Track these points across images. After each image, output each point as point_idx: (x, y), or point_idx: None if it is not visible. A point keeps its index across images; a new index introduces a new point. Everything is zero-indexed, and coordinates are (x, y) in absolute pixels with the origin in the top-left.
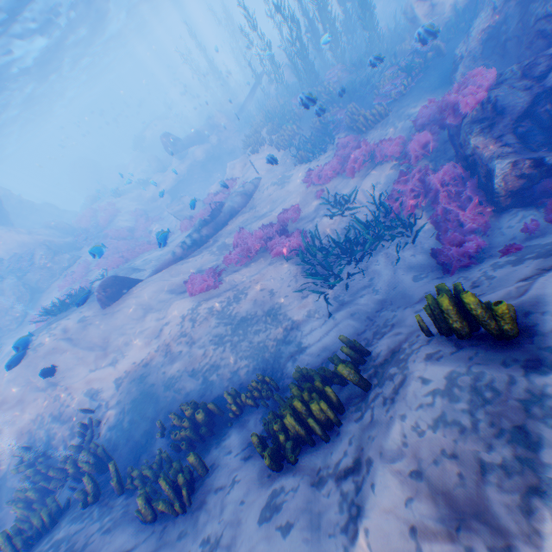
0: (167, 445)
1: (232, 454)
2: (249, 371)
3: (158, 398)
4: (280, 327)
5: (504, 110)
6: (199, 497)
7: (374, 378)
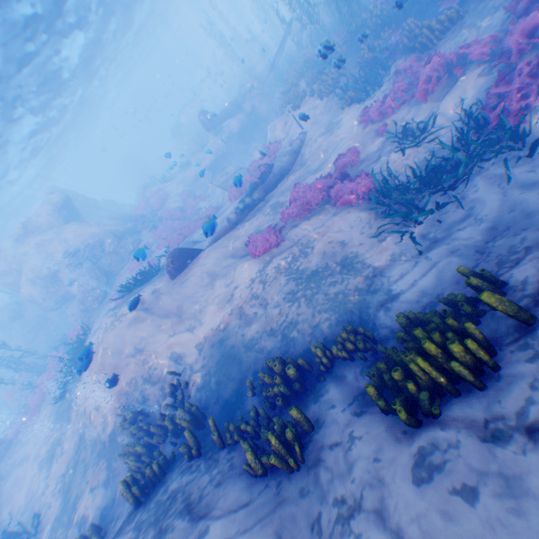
0: (259, 402)
1: (337, 409)
2: (333, 325)
3: (239, 358)
4: (360, 277)
5: None
6: (311, 453)
7: (538, 308)
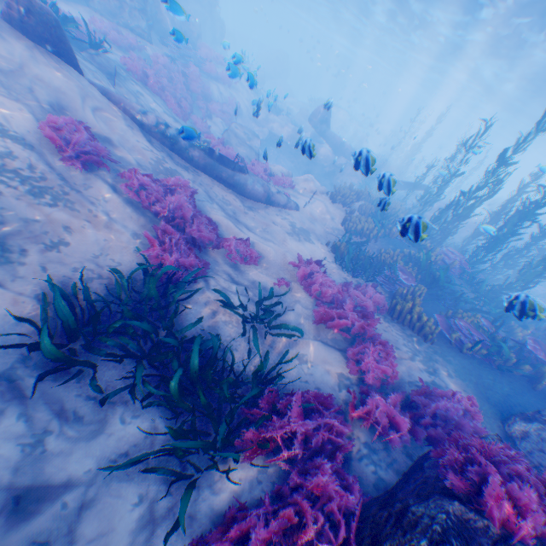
0: None
1: None
2: None
3: None
4: None
5: None
6: None
7: None
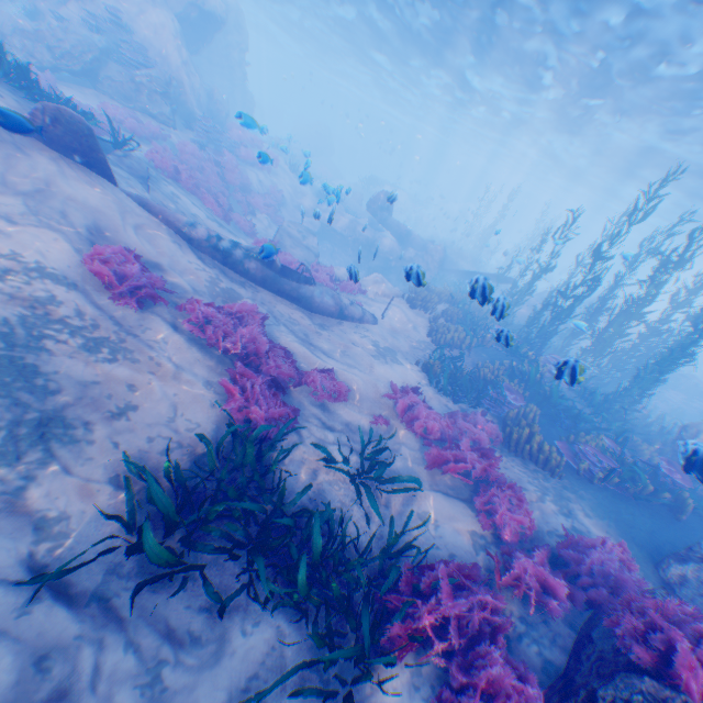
0: None
1: None
2: None
3: None
4: None
5: None
6: None
7: None
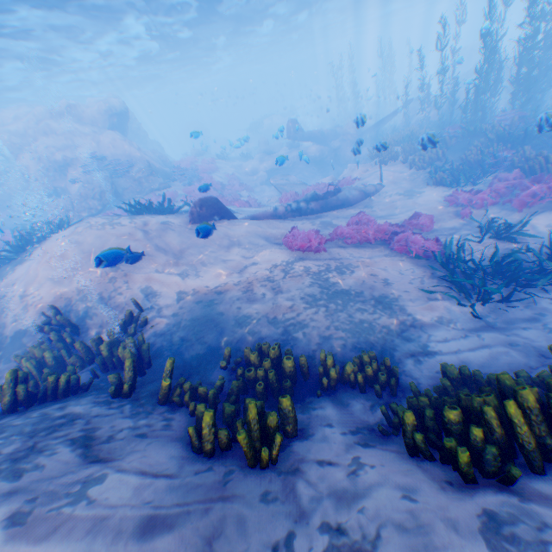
0: (228, 379)
1: (334, 427)
2: (348, 348)
3: (222, 328)
4: (396, 319)
5: None
6: (289, 459)
7: None
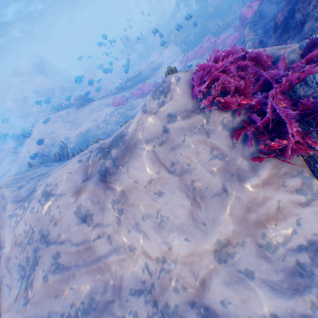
0: None
1: None
2: None
3: (89, 141)
4: None
5: (264, 16)
6: None
7: None
